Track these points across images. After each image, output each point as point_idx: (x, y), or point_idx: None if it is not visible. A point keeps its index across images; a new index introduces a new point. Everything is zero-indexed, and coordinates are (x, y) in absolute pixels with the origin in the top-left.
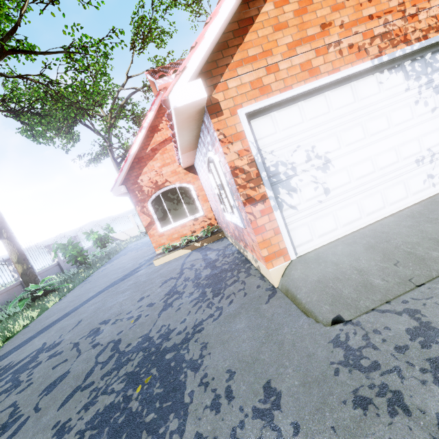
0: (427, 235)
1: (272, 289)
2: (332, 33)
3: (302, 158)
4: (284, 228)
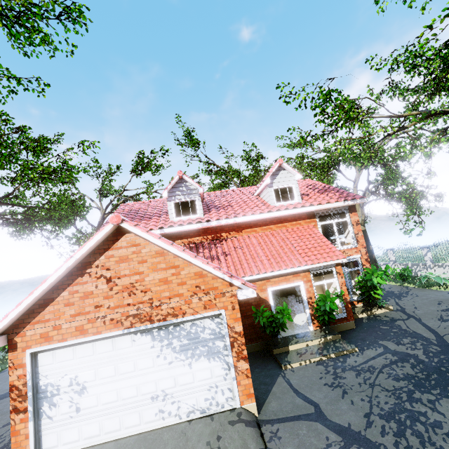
0: None
1: None
2: (101, 311)
3: (67, 383)
4: (32, 435)
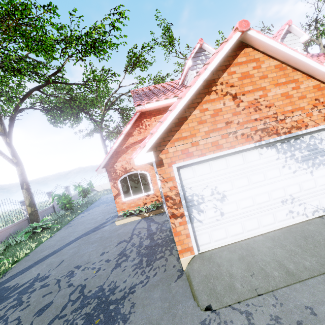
0: (276, 257)
1: (181, 271)
2: (232, 127)
3: (209, 193)
4: (192, 234)
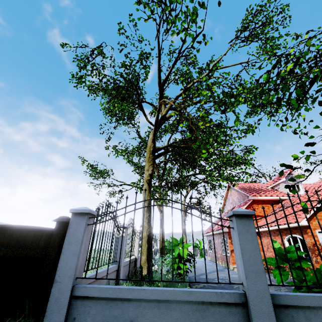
0: None
1: None
2: None
3: None
4: None
